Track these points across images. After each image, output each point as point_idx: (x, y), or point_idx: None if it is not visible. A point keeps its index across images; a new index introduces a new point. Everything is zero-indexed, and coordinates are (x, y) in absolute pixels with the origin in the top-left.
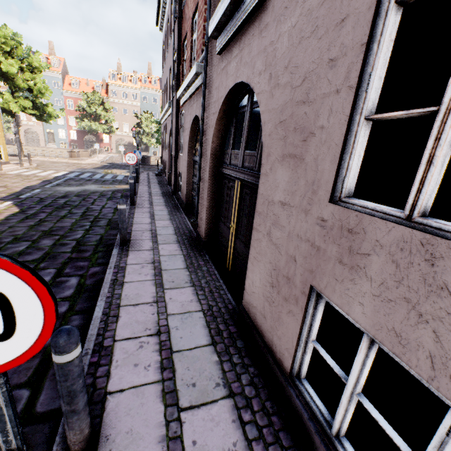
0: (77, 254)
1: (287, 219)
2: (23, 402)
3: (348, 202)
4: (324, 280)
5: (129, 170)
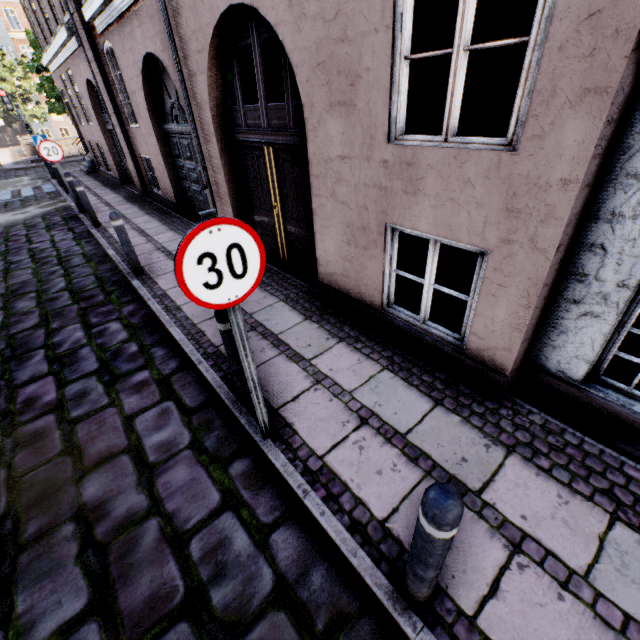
0: (86, 303)
1: (350, 172)
2: (173, 408)
3: (403, 140)
4: (395, 213)
5: (28, 176)
